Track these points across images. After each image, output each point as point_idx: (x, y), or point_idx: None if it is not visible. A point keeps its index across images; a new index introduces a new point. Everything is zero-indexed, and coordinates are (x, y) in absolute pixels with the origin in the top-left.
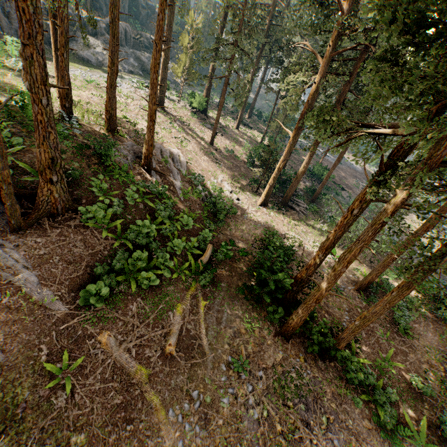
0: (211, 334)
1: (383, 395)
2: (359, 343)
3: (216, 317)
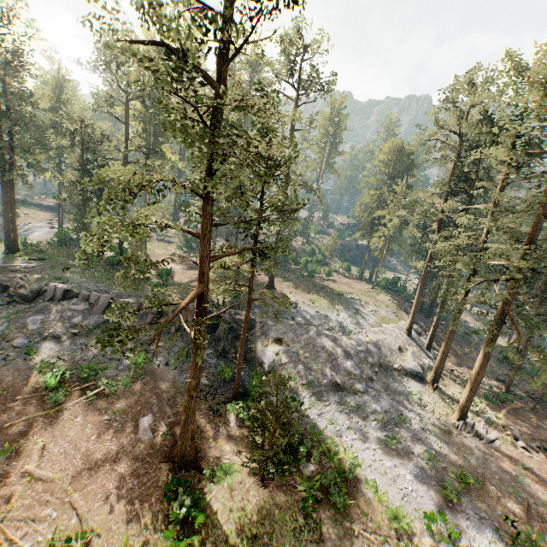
0: None
1: None
2: None
3: None
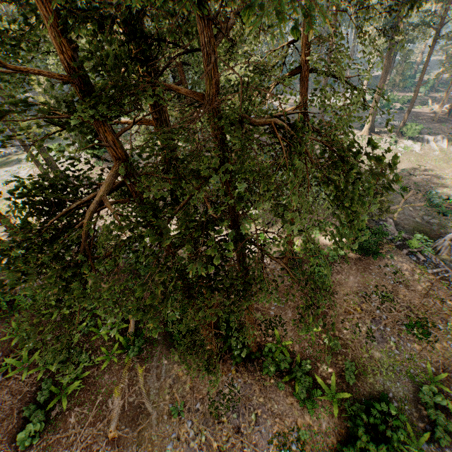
0: (154, 393)
1: (298, 371)
2: (286, 325)
3: (156, 374)
